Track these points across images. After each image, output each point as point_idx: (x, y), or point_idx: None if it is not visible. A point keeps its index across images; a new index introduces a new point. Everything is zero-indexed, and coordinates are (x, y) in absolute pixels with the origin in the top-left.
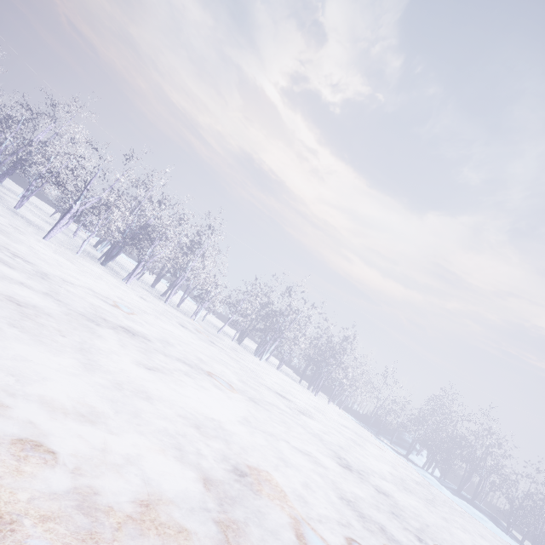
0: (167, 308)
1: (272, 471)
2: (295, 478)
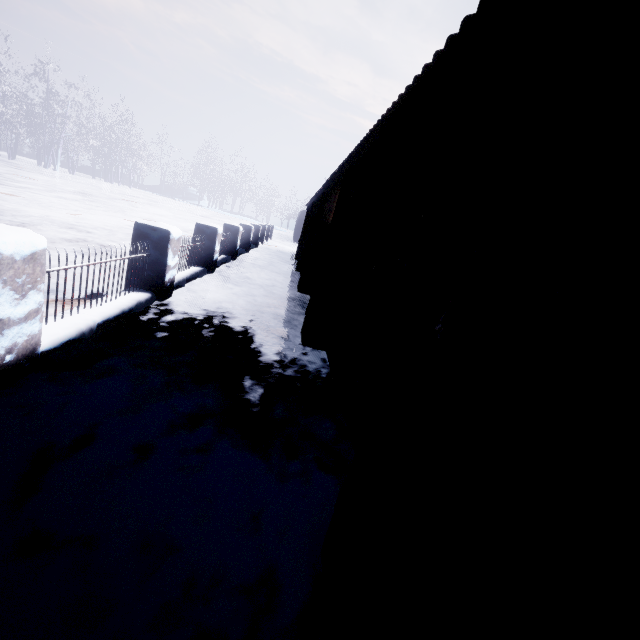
0: None
1: None
2: None
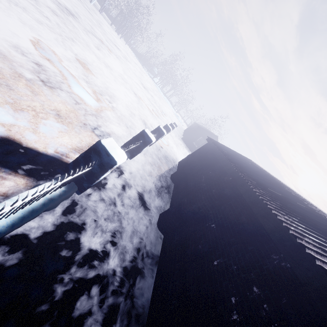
0: None
1: (137, 92)
2: (140, 94)
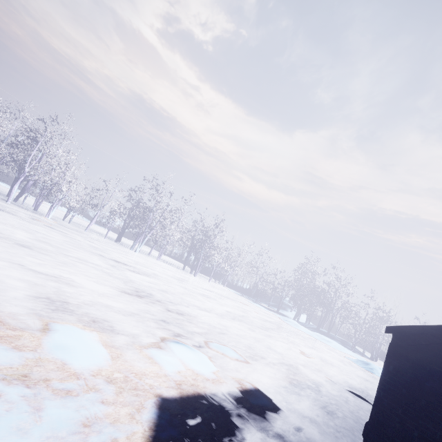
0: (1, 203)
1: None
2: None
